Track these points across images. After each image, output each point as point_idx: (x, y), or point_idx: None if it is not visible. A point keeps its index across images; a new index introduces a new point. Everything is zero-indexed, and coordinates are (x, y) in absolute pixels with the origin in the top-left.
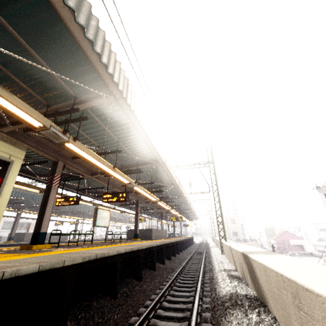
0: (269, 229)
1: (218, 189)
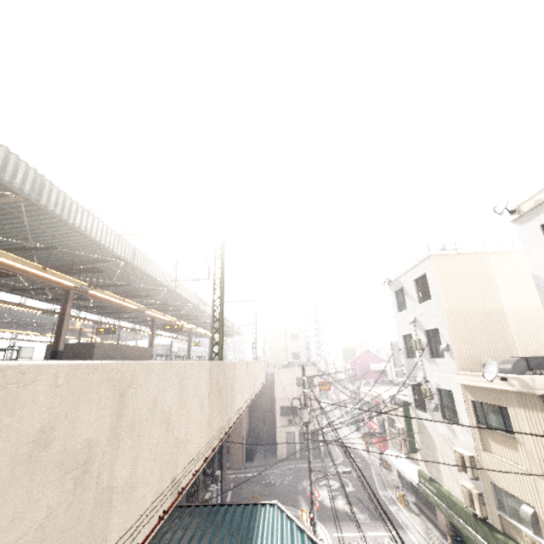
0: (349, 350)
1: (221, 274)
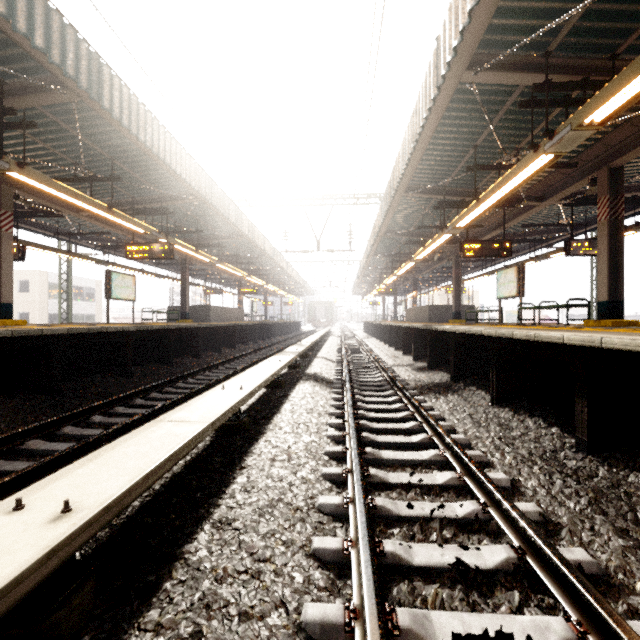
0: (513, 314)
1: None
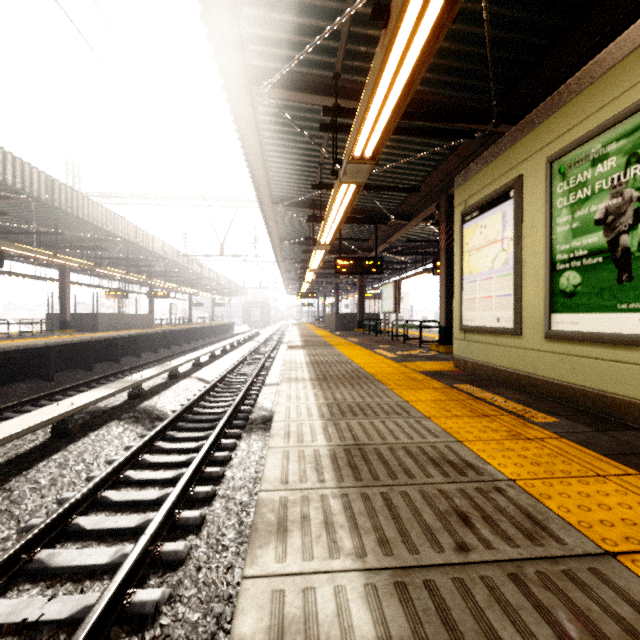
0: None
1: None
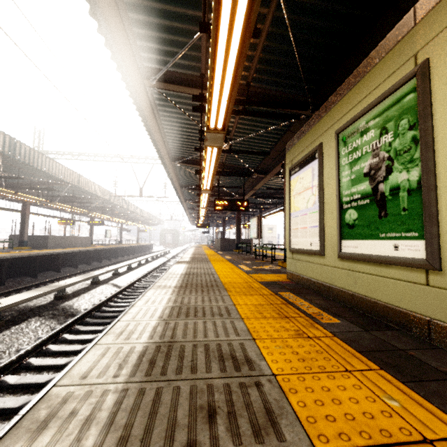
0: None
1: None
